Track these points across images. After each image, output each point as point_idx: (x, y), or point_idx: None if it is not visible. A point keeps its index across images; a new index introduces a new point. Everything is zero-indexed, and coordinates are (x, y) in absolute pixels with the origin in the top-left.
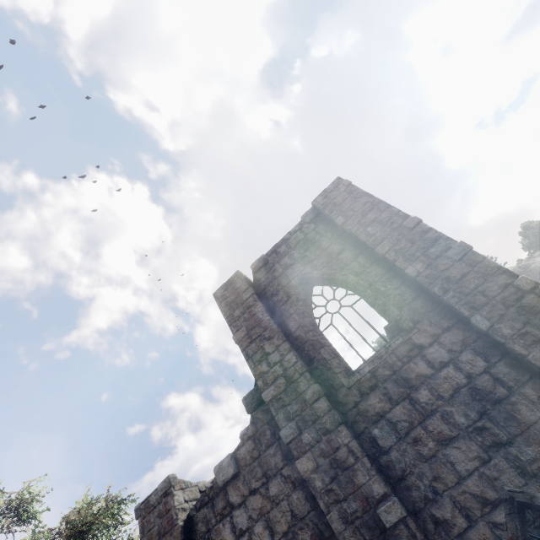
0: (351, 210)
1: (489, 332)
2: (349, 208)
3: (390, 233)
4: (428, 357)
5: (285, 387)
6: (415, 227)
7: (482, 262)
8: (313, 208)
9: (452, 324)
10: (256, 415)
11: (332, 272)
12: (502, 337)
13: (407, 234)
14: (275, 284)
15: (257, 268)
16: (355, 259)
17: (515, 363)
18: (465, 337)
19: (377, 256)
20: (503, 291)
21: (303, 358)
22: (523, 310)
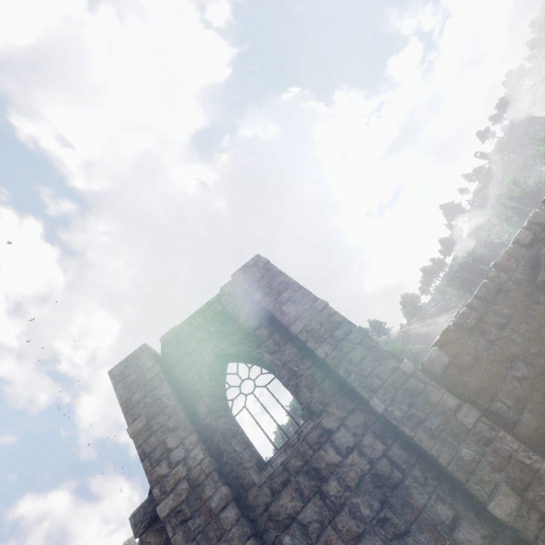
0: (268, 287)
1: (385, 414)
2: (267, 285)
3: (302, 313)
4: (336, 442)
5: (188, 494)
6: (323, 309)
7: (376, 347)
8: (233, 281)
9: (355, 406)
10: (146, 538)
11: (248, 350)
12: (394, 419)
13: (317, 316)
14: (187, 361)
15: (168, 341)
16: (271, 336)
17: (406, 444)
18: (366, 420)
19: (291, 334)
20: (392, 374)
21: (212, 451)
22: (408, 392)
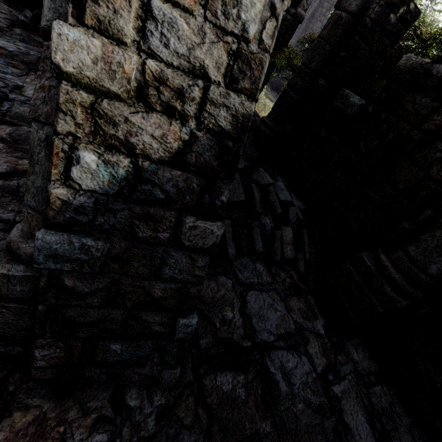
0: None
1: None
2: None
3: None
4: None
5: None
6: None
7: None
8: None
9: None
10: None
11: None
12: None
13: None
14: None
15: None
16: None
17: None
18: None
19: None
20: None
21: None
22: None
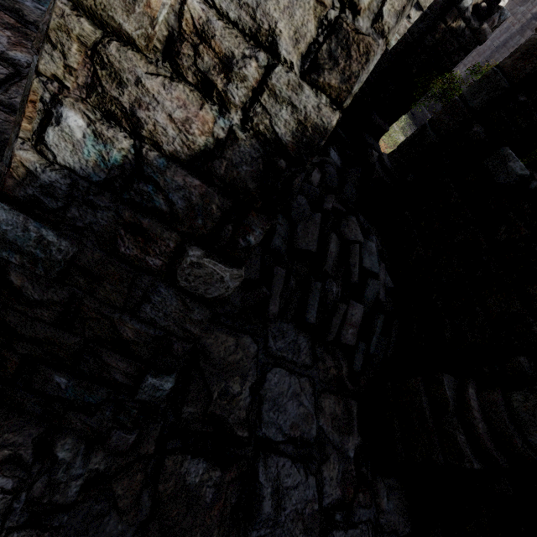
0: None
1: None
2: None
3: None
4: None
5: None
6: None
7: None
8: None
9: None
10: None
11: None
12: None
13: None
14: None
15: None
16: None
17: None
18: None
19: None
20: None
21: None
22: None
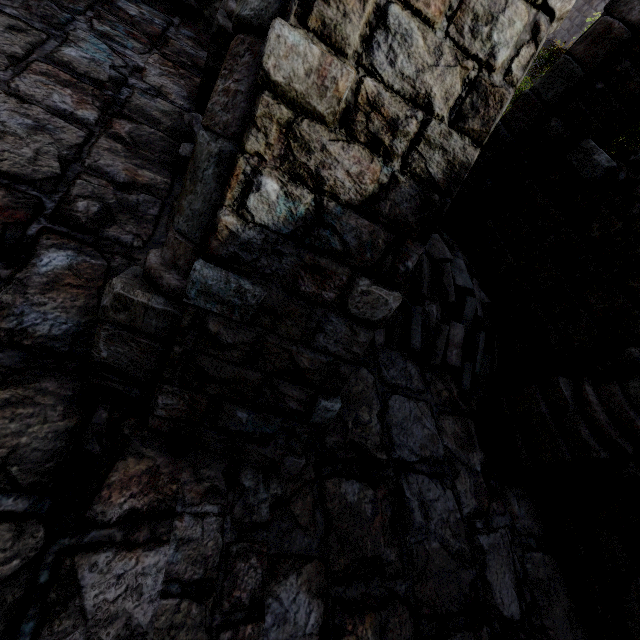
0: None
1: None
2: None
3: None
4: (599, 4)
5: None
6: None
7: None
8: None
9: None
10: None
11: None
12: None
13: None
14: None
15: None
16: None
17: None
18: None
19: None
20: None
21: None
22: None
